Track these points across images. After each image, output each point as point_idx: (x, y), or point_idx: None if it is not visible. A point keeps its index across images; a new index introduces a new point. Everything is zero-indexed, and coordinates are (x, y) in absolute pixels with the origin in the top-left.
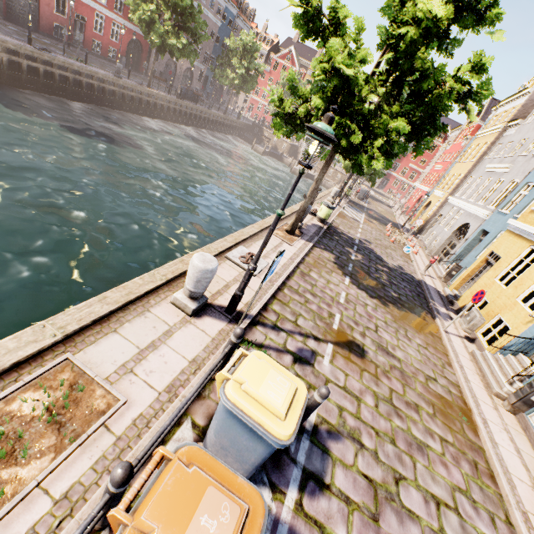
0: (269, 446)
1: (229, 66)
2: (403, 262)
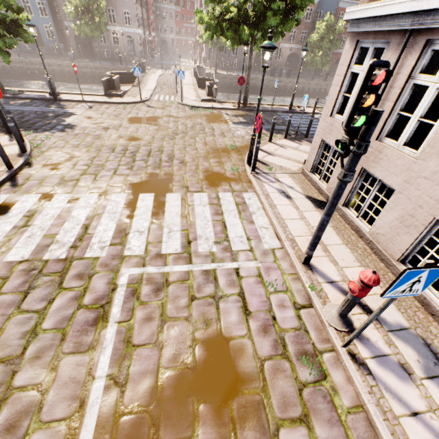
0: None
1: None
2: None
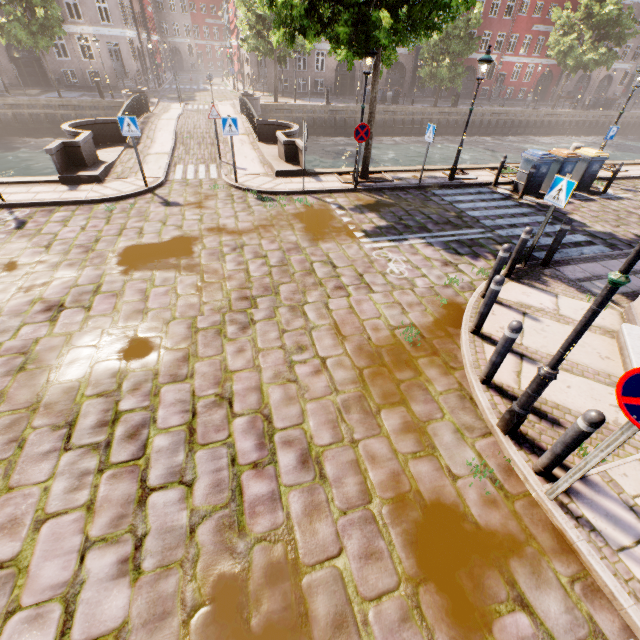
0: (587, 163)
1: None
2: None
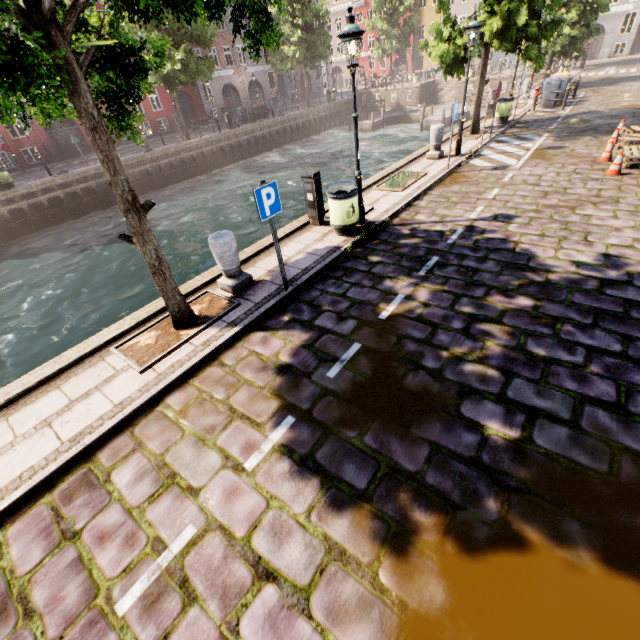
0: None
1: (287, 42)
2: (635, 230)
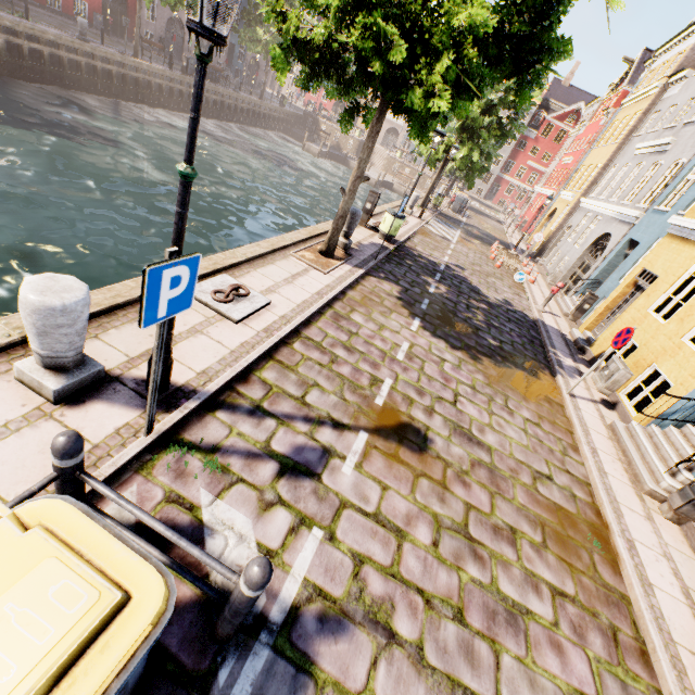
0: None
1: (260, 24)
2: (512, 295)
